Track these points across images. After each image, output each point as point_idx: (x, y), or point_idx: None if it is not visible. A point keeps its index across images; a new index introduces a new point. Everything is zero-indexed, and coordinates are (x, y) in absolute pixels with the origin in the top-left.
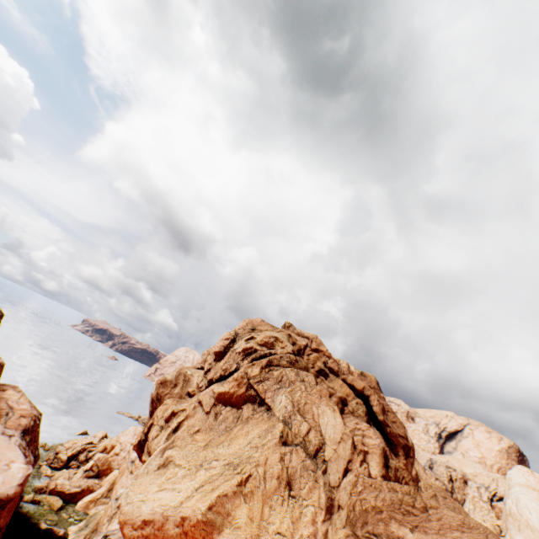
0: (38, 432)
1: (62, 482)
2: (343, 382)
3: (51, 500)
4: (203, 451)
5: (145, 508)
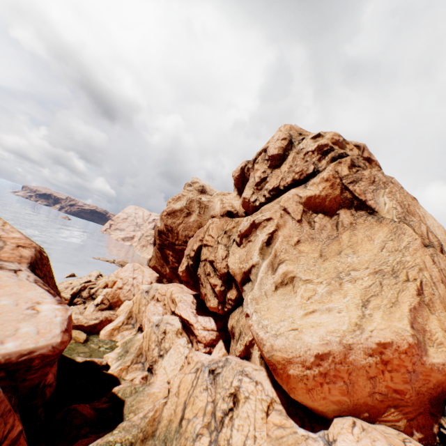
0: (49, 267)
1: (75, 318)
2: None
3: (73, 334)
4: (326, 263)
5: (309, 339)
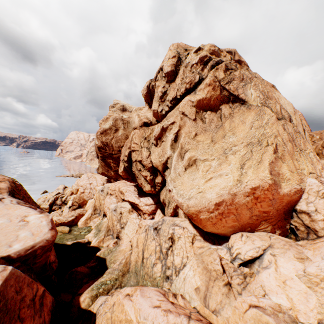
0: (24, 191)
1: (57, 219)
2: None
3: (60, 229)
4: (216, 145)
5: (210, 196)
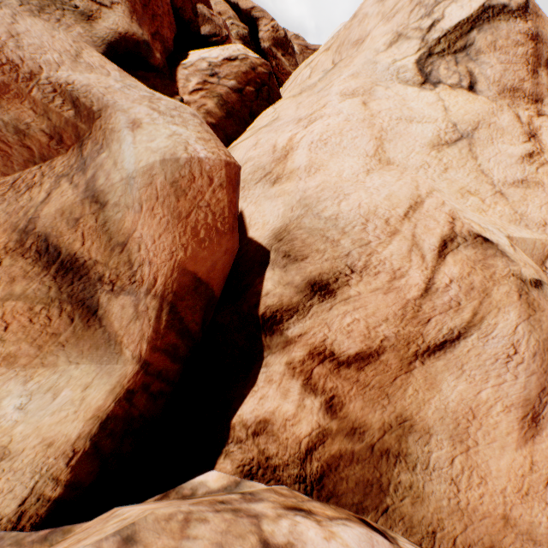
0: None
1: None
2: (224, 3)
3: None
4: None
5: None
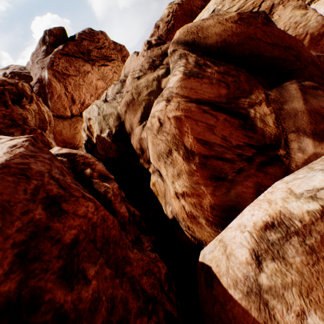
0: None
1: None
2: None
3: None
4: None
5: None
